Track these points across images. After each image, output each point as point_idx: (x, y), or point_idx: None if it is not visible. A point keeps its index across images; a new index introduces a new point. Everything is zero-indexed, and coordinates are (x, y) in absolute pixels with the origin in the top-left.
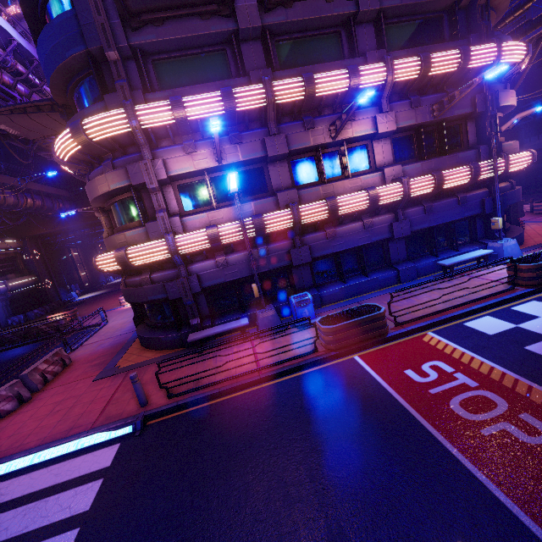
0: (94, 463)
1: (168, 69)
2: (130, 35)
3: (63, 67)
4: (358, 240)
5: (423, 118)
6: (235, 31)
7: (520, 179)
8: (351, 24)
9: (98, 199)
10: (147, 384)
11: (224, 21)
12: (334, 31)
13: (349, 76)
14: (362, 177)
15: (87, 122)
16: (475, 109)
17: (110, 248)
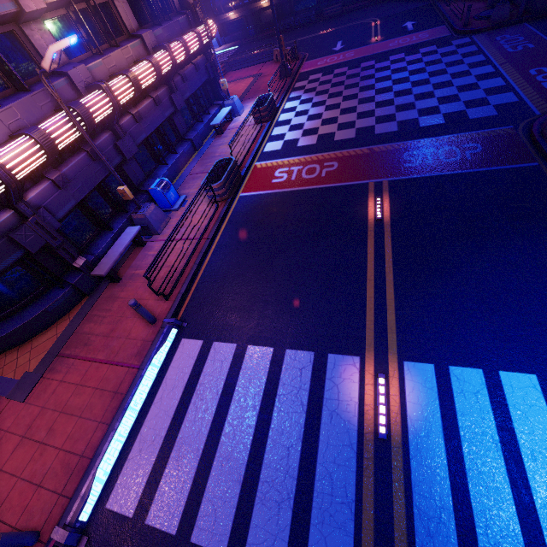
0: (189, 355)
1: None
2: None
3: None
4: (157, 118)
5: None
6: None
7: None
8: None
9: None
10: (119, 325)
11: None
12: None
13: None
14: (129, 45)
15: None
16: None
17: None
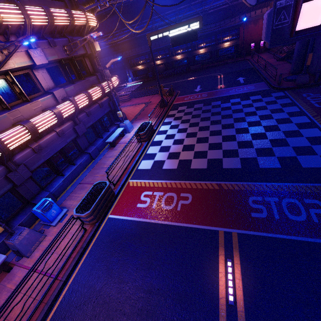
0: None
1: None
2: None
3: None
4: (59, 145)
5: (62, 55)
6: None
7: None
8: None
9: None
10: None
11: None
12: None
13: None
14: (39, 100)
15: None
16: (87, 51)
17: None
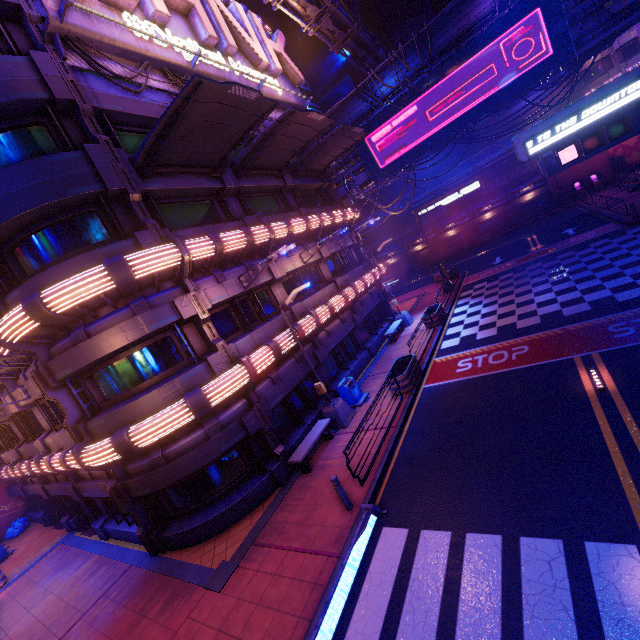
0: (394, 545)
1: (169, 212)
2: (143, 181)
3: (54, 204)
4: (343, 332)
5: (337, 248)
6: (221, 188)
7: None
8: (284, 192)
9: (110, 354)
10: (313, 513)
11: (214, 180)
12: (272, 195)
13: (305, 222)
14: (327, 287)
15: (133, 258)
16: (353, 242)
17: (141, 414)
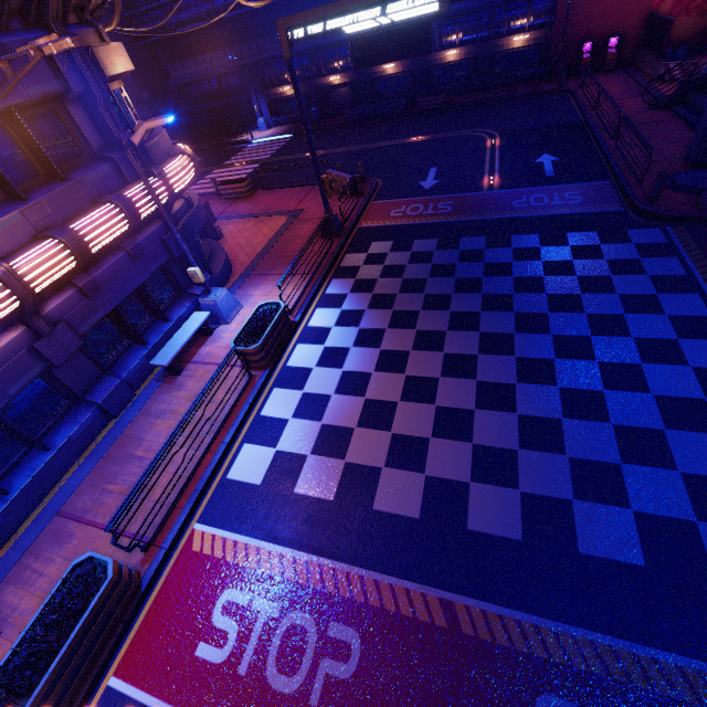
0: None
1: None
2: None
3: None
4: None
5: None
6: None
7: (188, 125)
8: None
9: None
10: None
11: None
12: None
13: None
14: None
15: None
16: (68, 84)
17: None
